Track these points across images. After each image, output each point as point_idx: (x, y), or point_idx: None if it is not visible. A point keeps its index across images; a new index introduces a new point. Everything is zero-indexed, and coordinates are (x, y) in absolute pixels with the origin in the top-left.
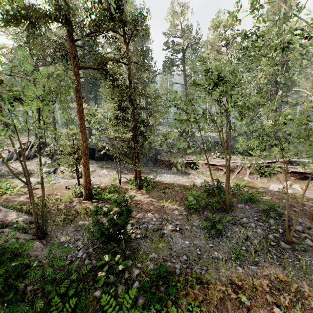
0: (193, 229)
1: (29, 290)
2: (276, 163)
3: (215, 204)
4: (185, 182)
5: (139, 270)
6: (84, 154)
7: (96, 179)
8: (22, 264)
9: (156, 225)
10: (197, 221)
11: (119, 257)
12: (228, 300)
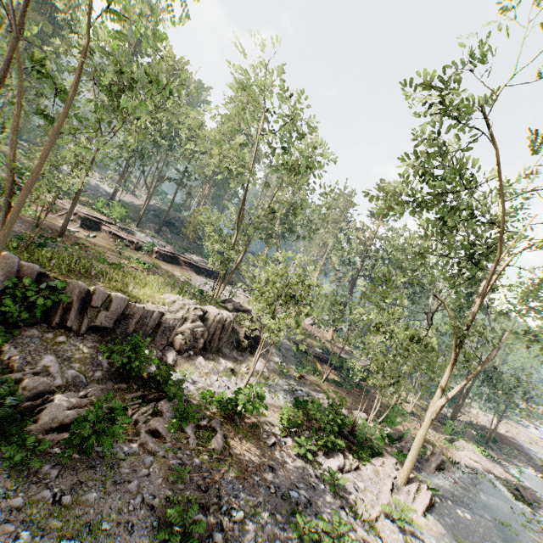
0: None
1: None
2: (112, 225)
3: None
4: None
5: None
6: None
7: None
8: None
9: None
10: None
11: None
12: None
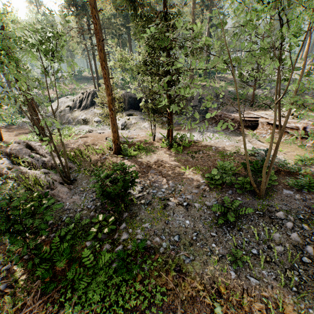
0: (202, 209)
1: (50, 223)
2: None
3: (246, 185)
4: (227, 146)
5: (127, 235)
6: (109, 109)
7: (136, 132)
8: (29, 209)
9: (166, 193)
10: (212, 200)
11: (112, 220)
12: (198, 302)
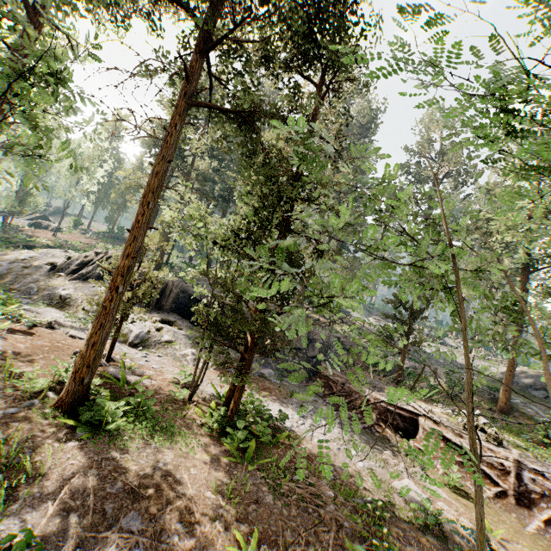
0: None
1: None
2: None
3: None
4: (361, 471)
5: None
6: (110, 286)
7: (160, 361)
8: None
9: None
10: None
11: None
12: None
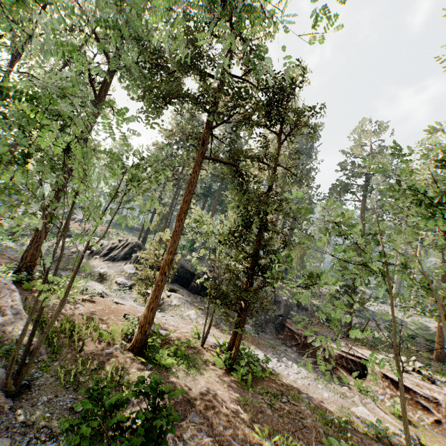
0: None
1: None
2: None
3: None
4: (327, 399)
5: None
6: (161, 272)
7: (174, 320)
8: None
9: None
10: None
11: None
12: None
